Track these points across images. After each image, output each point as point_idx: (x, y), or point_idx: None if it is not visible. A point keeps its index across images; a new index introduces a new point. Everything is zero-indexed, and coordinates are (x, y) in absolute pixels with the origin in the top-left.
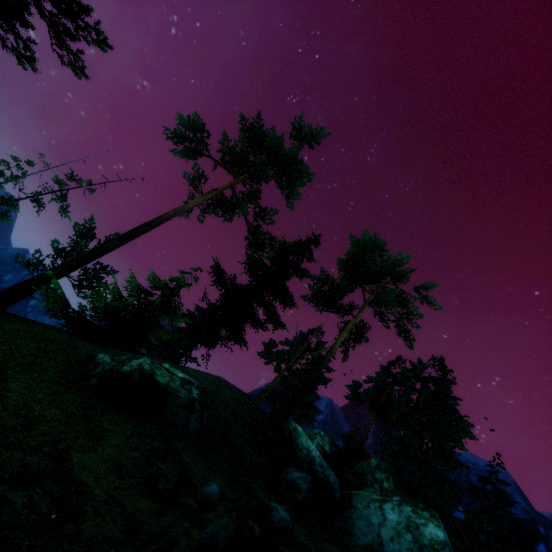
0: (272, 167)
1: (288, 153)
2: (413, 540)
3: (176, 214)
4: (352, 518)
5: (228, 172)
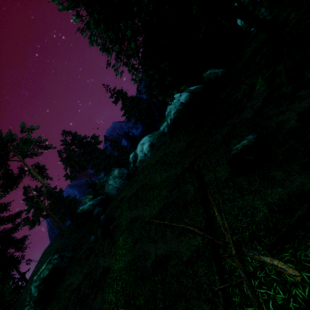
0: None
1: None
2: (117, 178)
3: None
4: (111, 194)
5: None
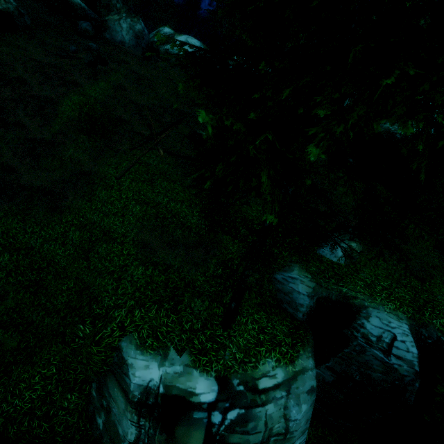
0: None
1: None
2: (133, 32)
3: None
4: (111, 32)
5: None
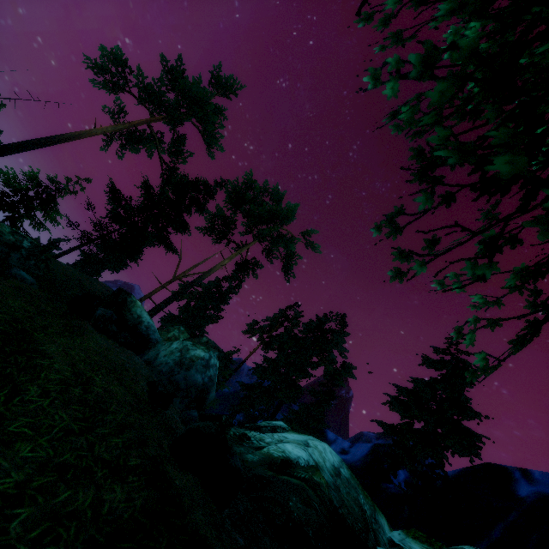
0: (193, 113)
1: (198, 96)
2: (180, 355)
3: (81, 136)
4: (149, 351)
5: (148, 110)
